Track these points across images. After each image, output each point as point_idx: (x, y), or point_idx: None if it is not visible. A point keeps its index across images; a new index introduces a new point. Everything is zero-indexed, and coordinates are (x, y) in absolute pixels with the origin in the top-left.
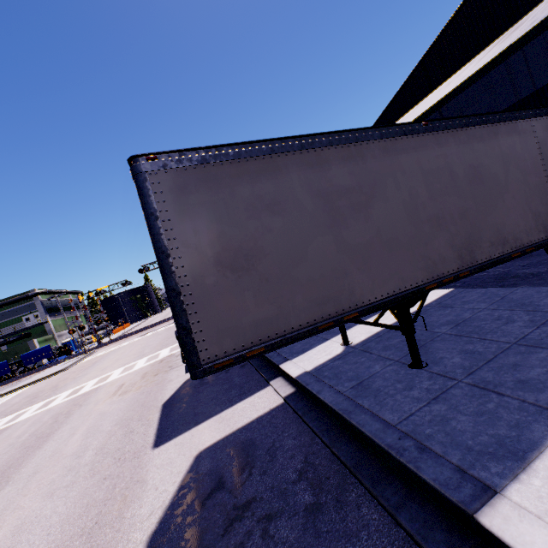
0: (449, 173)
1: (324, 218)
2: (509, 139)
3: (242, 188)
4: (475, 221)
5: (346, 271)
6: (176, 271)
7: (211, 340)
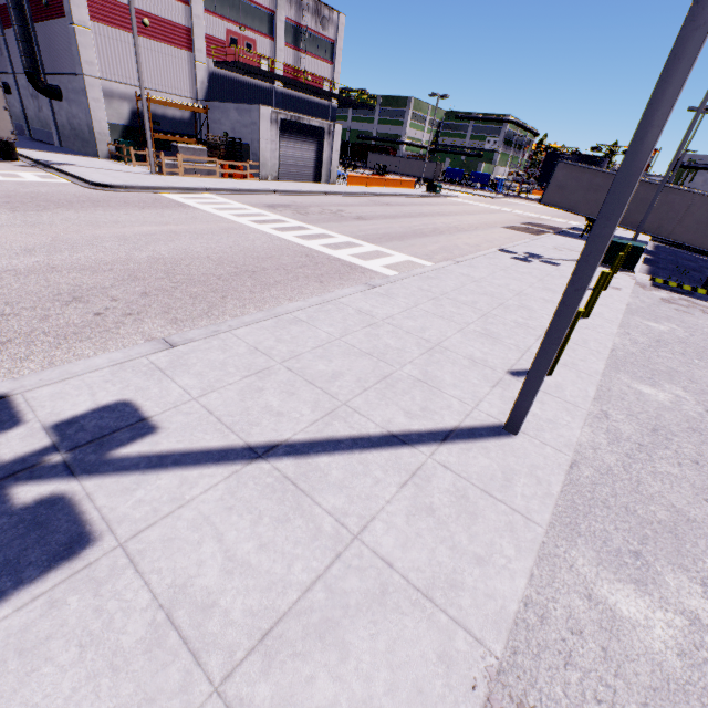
0: (635, 196)
1: (585, 189)
2: (675, 197)
3: (573, 173)
4: (631, 213)
5: (580, 203)
6: (549, 183)
7: (545, 199)
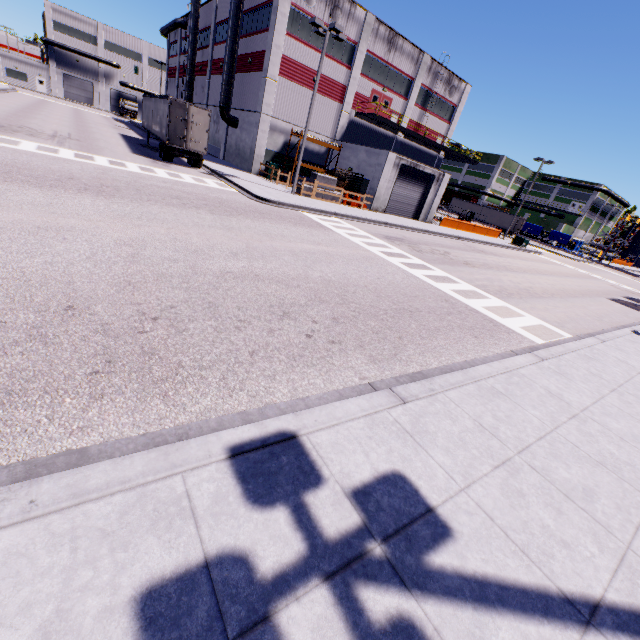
0: None
1: None
2: None
3: None
4: None
5: None
6: None
7: None
